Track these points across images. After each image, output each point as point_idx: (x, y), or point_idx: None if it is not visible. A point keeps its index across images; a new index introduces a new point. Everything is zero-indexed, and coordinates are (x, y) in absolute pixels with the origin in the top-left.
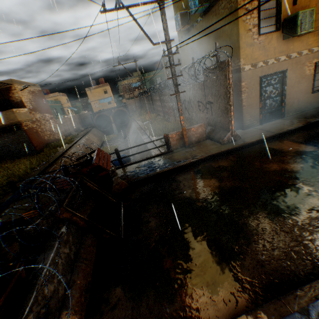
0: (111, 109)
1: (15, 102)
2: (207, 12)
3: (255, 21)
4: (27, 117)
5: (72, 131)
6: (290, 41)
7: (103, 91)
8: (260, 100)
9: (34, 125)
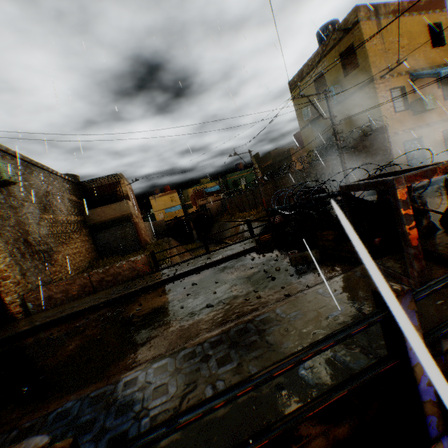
0: (191, 214)
1: (120, 196)
2: (341, 103)
3: (390, 103)
4: (133, 211)
5: (150, 238)
6: (418, 116)
7: (170, 199)
8: (406, 160)
9: (137, 220)
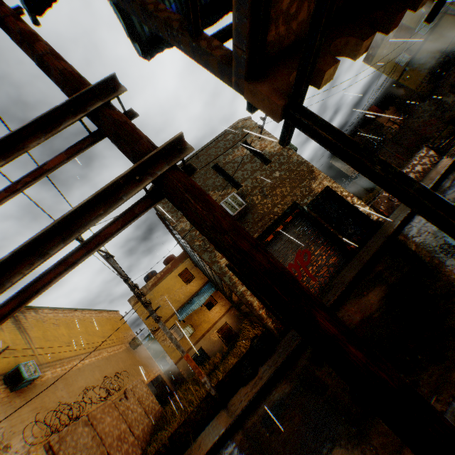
0: None
1: None
2: (435, 26)
3: None
4: None
5: None
6: None
7: None
8: None
9: None
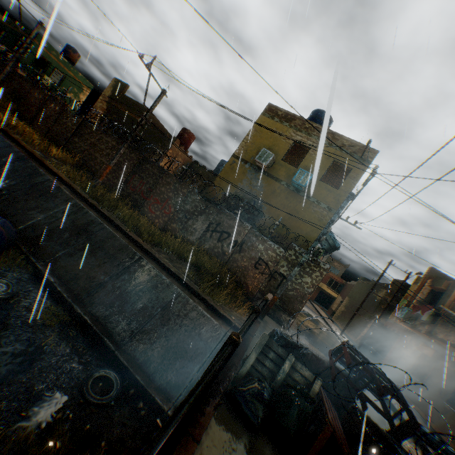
0: None
1: None
2: (297, 192)
3: None
4: None
5: None
6: None
7: None
8: None
9: None
